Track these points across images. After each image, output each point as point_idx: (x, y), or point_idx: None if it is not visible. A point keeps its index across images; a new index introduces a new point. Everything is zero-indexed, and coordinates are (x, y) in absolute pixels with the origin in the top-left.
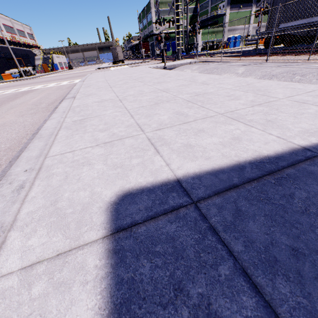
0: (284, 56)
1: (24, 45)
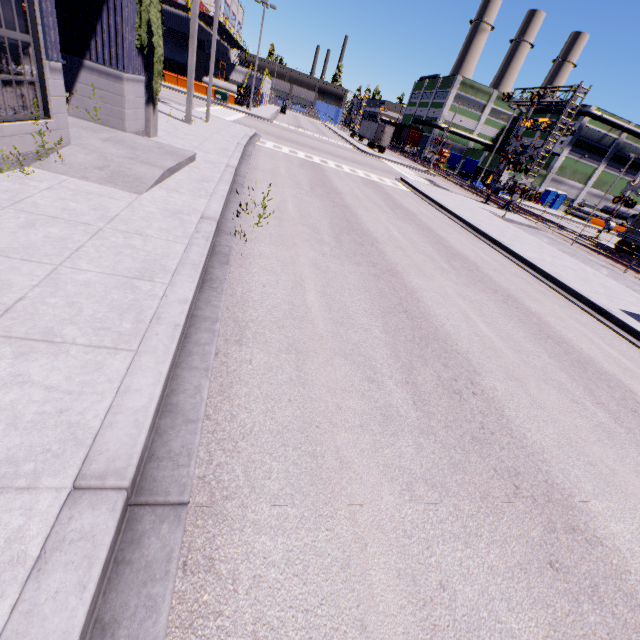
0: (639, 275)
1: (233, 43)
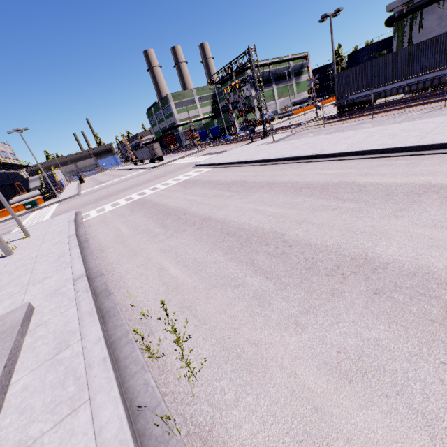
0: (380, 114)
1: (16, 167)
